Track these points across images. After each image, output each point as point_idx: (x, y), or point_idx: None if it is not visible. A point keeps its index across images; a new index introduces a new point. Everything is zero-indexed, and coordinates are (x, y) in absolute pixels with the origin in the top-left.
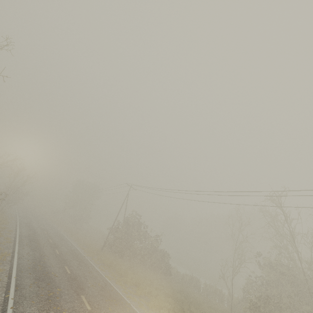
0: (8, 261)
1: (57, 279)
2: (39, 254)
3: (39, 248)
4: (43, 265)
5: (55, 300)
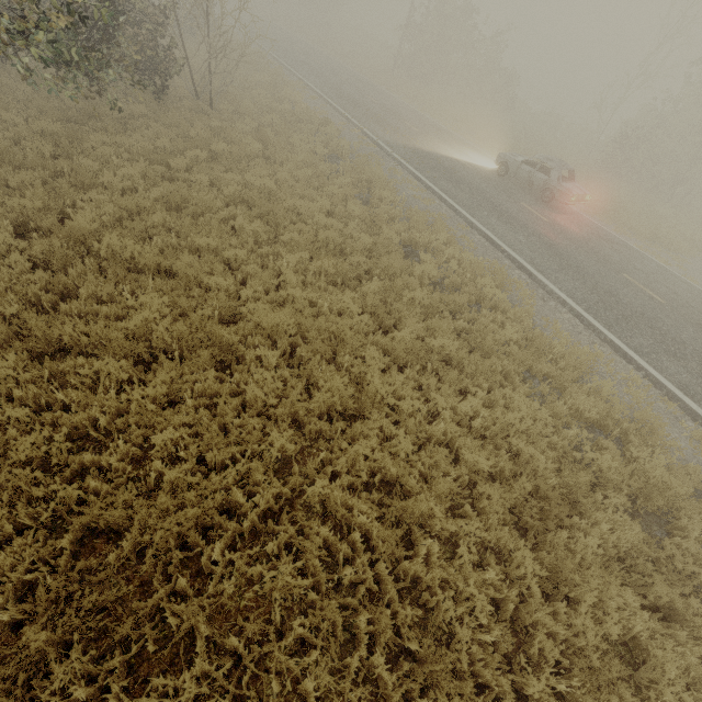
0: (309, 90)
1: (371, 108)
2: (328, 82)
3: (319, 74)
4: (346, 95)
5: (384, 122)
